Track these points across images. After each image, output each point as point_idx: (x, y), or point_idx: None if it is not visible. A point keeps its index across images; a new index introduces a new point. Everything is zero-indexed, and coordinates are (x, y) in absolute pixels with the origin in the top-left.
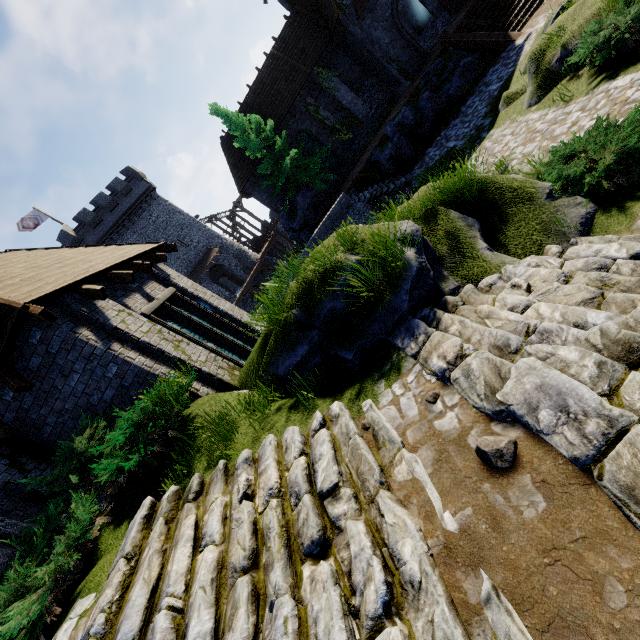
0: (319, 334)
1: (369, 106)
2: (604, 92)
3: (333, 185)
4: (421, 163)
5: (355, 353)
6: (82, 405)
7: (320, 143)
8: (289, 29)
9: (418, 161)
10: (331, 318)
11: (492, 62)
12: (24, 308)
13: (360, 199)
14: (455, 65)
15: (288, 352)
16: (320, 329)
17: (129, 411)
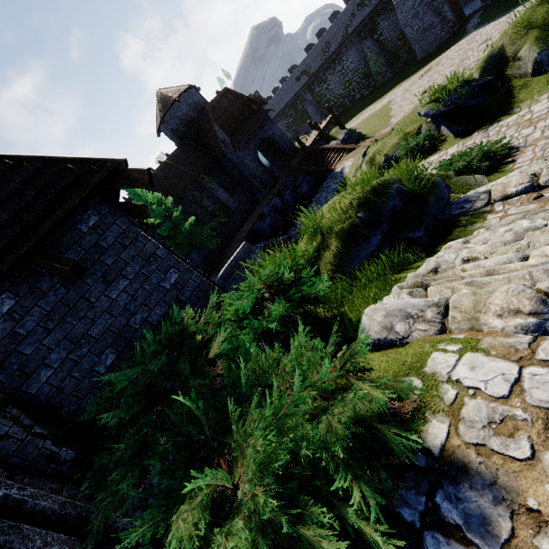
0: (388, 225)
1: (238, 203)
2: (425, 163)
3: (220, 248)
4: (294, 227)
5: (423, 231)
6: (115, 329)
7: (203, 222)
8: (180, 151)
9: (290, 228)
10: (394, 212)
11: (323, 180)
12: (125, 163)
13: (257, 247)
14: (302, 179)
15: (362, 245)
16: (387, 222)
17: (267, 267)
